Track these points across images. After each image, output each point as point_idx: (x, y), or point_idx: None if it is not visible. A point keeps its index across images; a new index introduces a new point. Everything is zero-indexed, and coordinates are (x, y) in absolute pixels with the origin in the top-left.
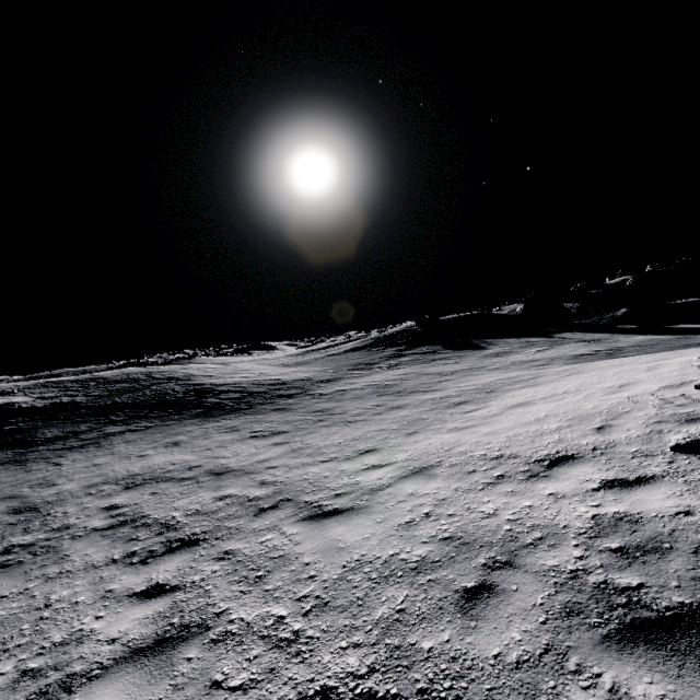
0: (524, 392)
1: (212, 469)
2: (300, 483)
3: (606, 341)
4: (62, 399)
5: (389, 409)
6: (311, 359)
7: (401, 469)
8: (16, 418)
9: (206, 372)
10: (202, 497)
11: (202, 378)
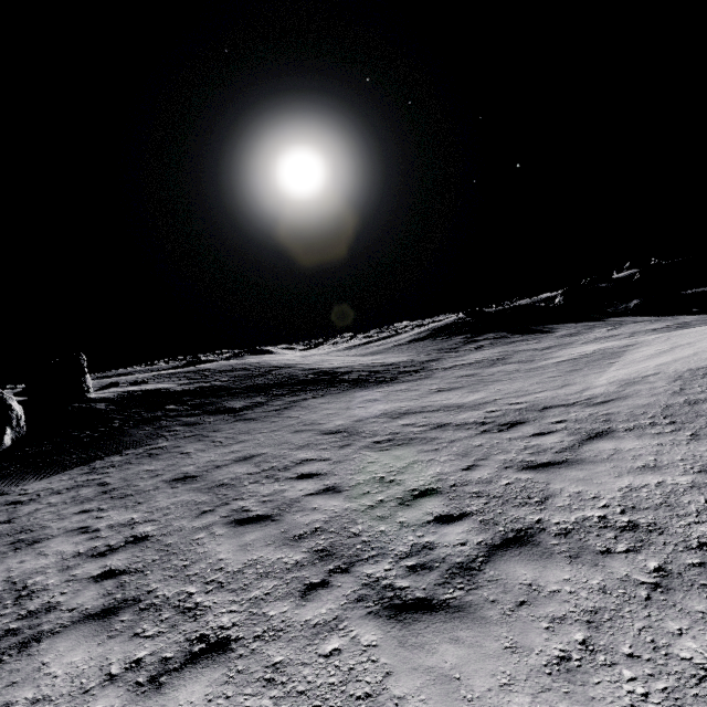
0: (646, 349)
1: (445, 405)
2: (542, 400)
3: (668, 319)
4: (202, 384)
5: (533, 369)
6: (381, 349)
7: (616, 385)
8: (184, 397)
9: (298, 362)
10: (474, 413)
11: (306, 366)
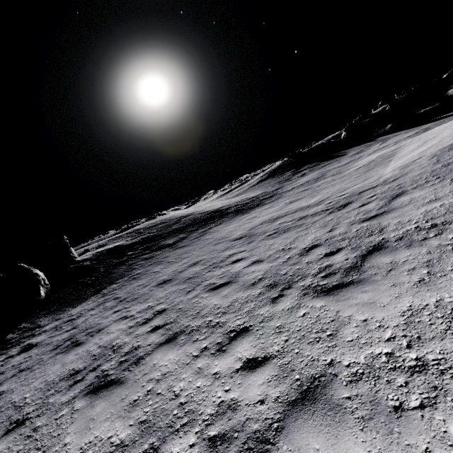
0: (408, 147)
1: (299, 208)
2: (357, 190)
3: (415, 129)
4: (142, 237)
5: (343, 176)
6: (241, 191)
7: (398, 170)
8: (135, 246)
9: (193, 211)
10: (319, 207)
11: (200, 212)
